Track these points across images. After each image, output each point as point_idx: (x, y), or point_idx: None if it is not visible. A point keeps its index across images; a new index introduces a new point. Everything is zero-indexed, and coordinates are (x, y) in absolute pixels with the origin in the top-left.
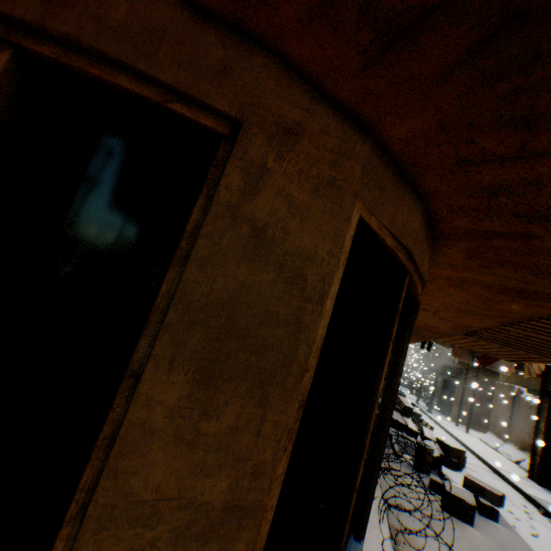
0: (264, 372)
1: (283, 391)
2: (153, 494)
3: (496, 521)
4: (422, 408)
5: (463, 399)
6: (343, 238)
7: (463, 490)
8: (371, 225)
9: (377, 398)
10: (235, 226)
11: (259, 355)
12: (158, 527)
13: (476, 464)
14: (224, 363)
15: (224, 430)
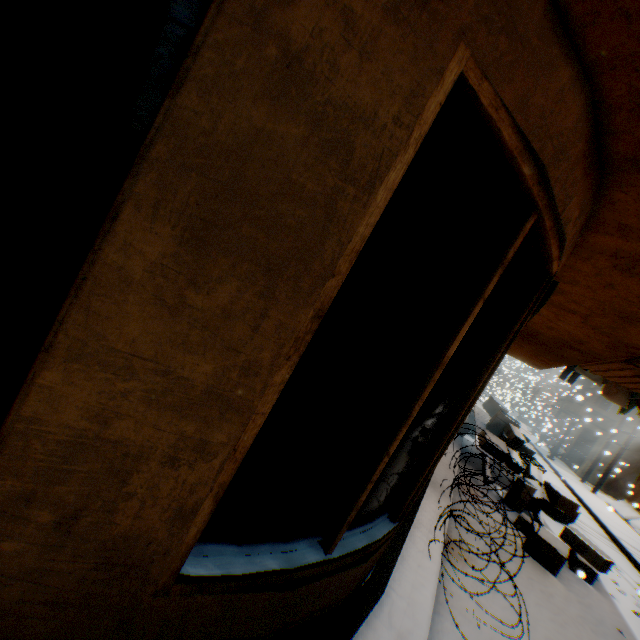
0: (274, 258)
1: (296, 290)
2: (128, 348)
3: (589, 583)
4: (541, 452)
5: (602, 456)
6: (425, 101)
7: (557, 539)
8: (479, 98)
9: (442, 363)
10: (257, 44)
11: (270, 235)
12: (132, 383)
13: (590, 526)
14: (222, 230)
15: (214, 310)
